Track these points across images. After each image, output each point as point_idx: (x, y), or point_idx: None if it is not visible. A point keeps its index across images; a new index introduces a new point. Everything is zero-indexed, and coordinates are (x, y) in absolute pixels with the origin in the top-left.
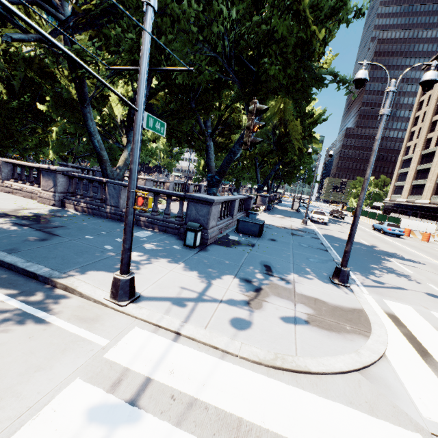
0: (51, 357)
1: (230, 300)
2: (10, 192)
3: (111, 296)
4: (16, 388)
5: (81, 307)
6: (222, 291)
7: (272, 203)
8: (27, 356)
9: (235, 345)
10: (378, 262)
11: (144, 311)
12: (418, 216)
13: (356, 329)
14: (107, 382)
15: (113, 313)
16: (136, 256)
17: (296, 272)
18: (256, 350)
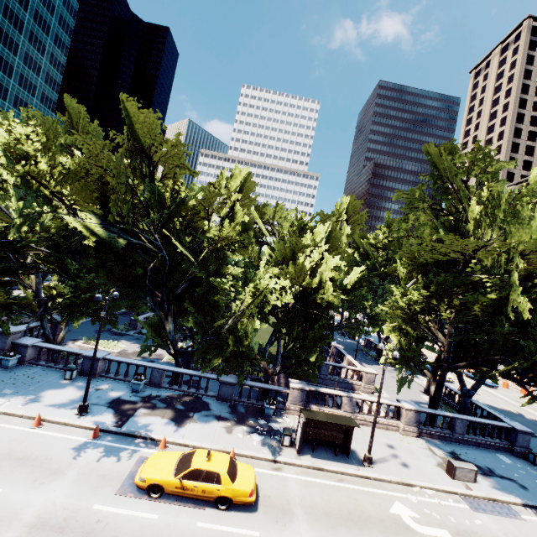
0: None
1: None
2: (364, 424)
3: None
4: None
5: None
6: None
7: None
8: None
9: None
10: None
11: None
12: None
13: None
14: None
15: None
16: None
17: None
18: None
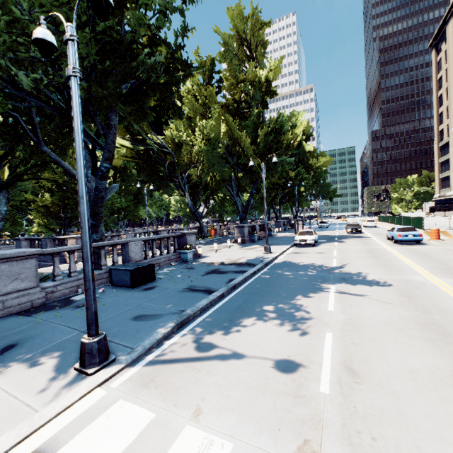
0: None
1: None
2: None
3: None
4: None
5: None
6: None
7: (255, 232)
8: None
9: None
10: (293, 297)
11: None
12: None
13: None
14: None
15: None
16: None
17: (41, 353)
18: None
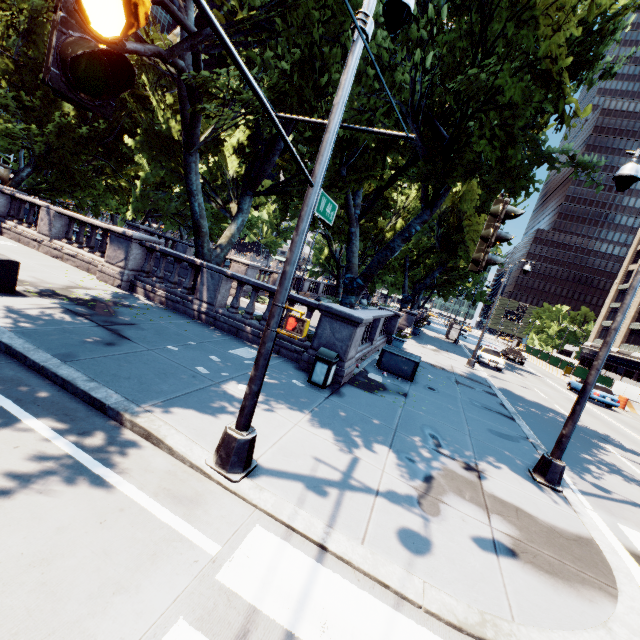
0: (136, 567)
1: (390, 492)
2: (59, 257)
3: (217, 462)
4: (86, 624)
5: (172, 474)
6: (375, 473)
7: (420, 326)
8: (99, 560)
9: (415, 586)
10: (591, 450)
11: (266, 495)
12: (634, 377)
13: (592, 578)
14: (226, 632)
15: (221, 491)
16: (243, 392)
17: (478, 453)
18: (449, 599)
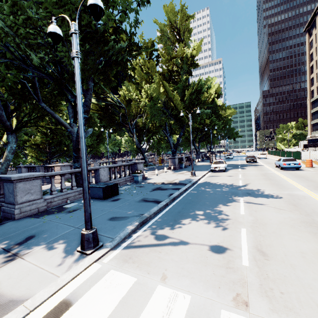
0: None
1: None
2: None
3: None
4: None
5: None
6: None
7: (183, 162)
8: None
9: None
10: (215, 206)
11: None
12: None
13: None
14: None
15: None
16: None
17: (52, 241)
18: None
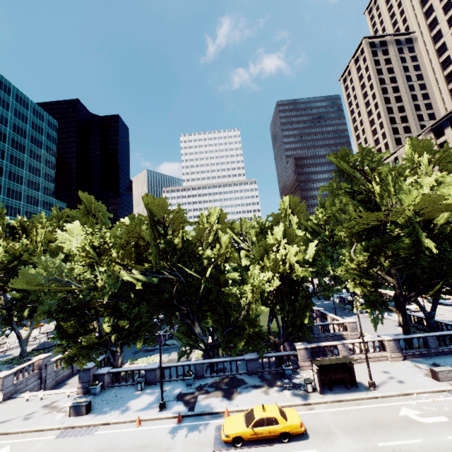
0: None
1: None
2: (360, 362)
3: None
4: None
5: None
6: None
7: None
8: None
9: None
10: None
11: None
12: None
13: None
14: None
15: None
16: None
17: None
18: None
